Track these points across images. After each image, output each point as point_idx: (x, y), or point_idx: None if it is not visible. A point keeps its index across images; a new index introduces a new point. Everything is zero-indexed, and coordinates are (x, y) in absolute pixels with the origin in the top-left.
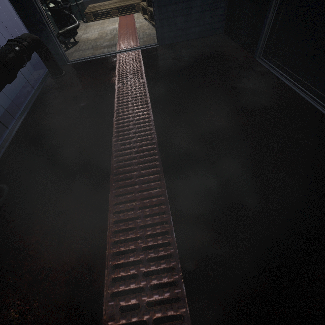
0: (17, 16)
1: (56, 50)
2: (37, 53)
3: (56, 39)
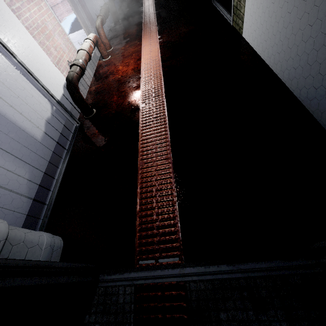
0: None
1: None
2: None
3: None
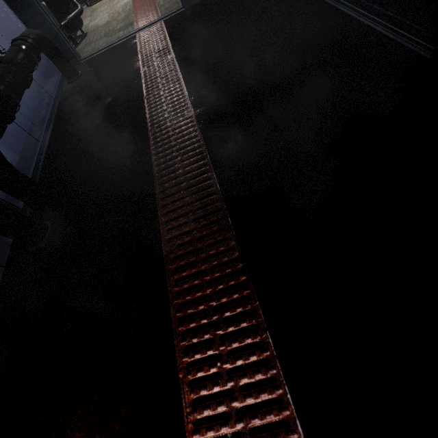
0: (11, 12)
1: (64, 47)
2: (44, 53)
3: (61, 32)
